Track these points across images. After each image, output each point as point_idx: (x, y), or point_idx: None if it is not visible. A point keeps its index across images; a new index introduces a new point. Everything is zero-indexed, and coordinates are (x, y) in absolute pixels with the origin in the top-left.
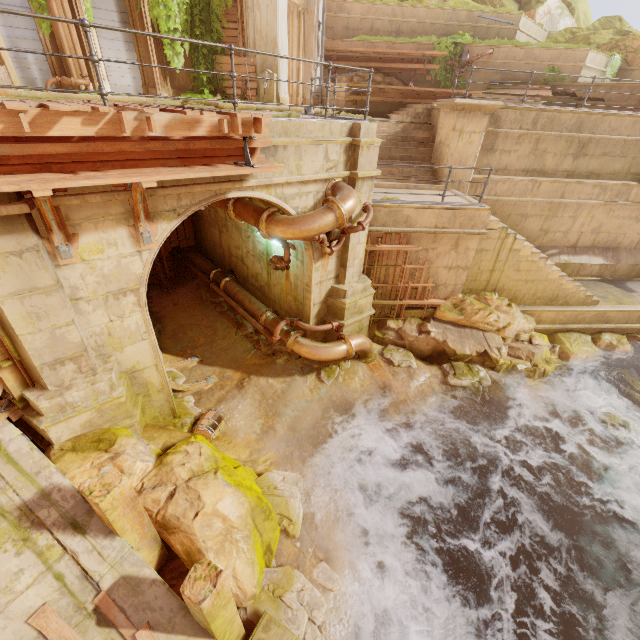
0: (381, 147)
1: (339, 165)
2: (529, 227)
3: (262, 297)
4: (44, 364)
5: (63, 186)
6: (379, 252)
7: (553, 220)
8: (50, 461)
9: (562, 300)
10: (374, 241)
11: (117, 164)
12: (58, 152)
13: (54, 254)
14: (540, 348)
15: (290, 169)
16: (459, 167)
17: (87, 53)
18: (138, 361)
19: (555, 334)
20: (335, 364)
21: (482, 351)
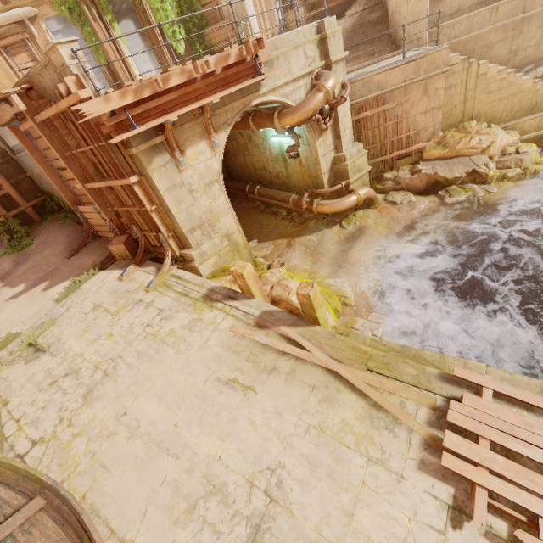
0: (344, 40)
1: (316, 59)
2: (497, 54)
3: (286, 189)
4: (187, 231)
5: (180, 114)
6: (363, 120)
7: (520, 38)
8: (206, 279)
9: (542, 105)
10: (357, 112)
11: (194, 100)
12: (171, 99)
13: (177, 165)
14: (528, 154)
15: (284, 73)
16: (411, 22)
17: (128, 67)
18: (229, 228)
19: (542, 139)
20: (351, 212)
21: (470, 171)
